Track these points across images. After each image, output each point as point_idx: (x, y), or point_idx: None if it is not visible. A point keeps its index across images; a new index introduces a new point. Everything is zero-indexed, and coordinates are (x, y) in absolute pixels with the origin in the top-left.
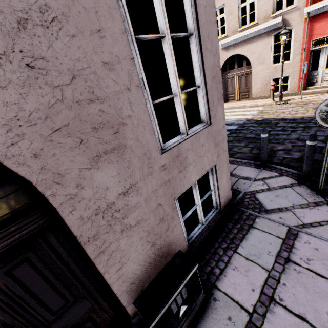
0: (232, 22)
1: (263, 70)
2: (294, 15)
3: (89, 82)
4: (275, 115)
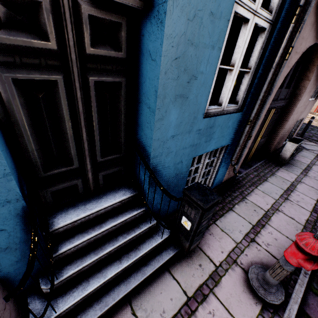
0: None
1: None
2: None
3: None
4: None
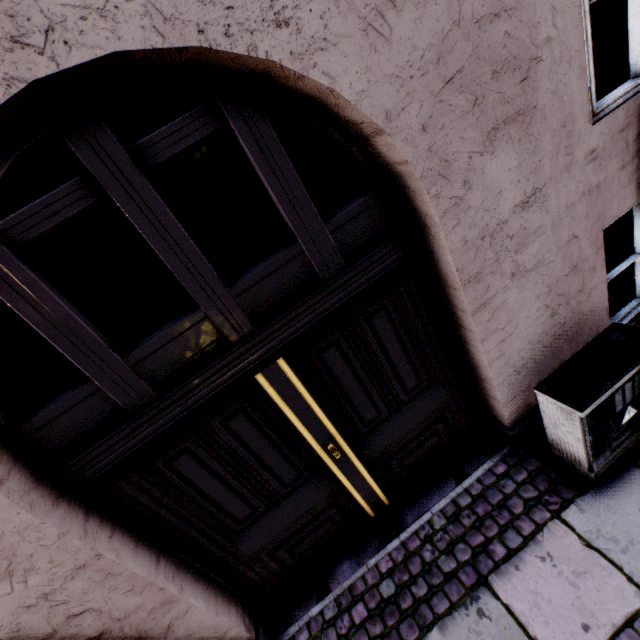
0: None
1: None
2: None
3: None
4: None
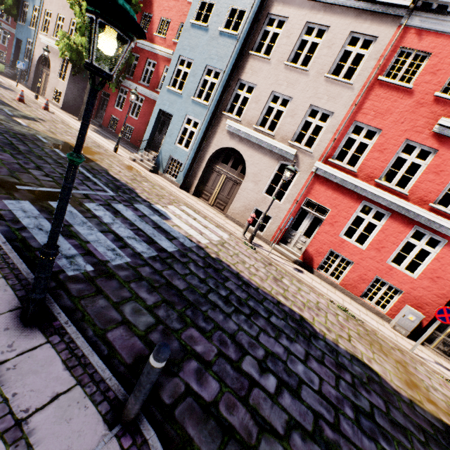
0: (253, 111)
1: (253, 191)
2: (306, 159)
3: None
4: (234, 261)
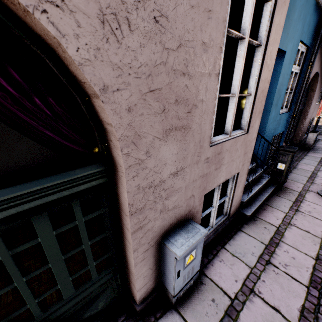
0: None
1: None
2: None
3: (321, 84)
4: None
